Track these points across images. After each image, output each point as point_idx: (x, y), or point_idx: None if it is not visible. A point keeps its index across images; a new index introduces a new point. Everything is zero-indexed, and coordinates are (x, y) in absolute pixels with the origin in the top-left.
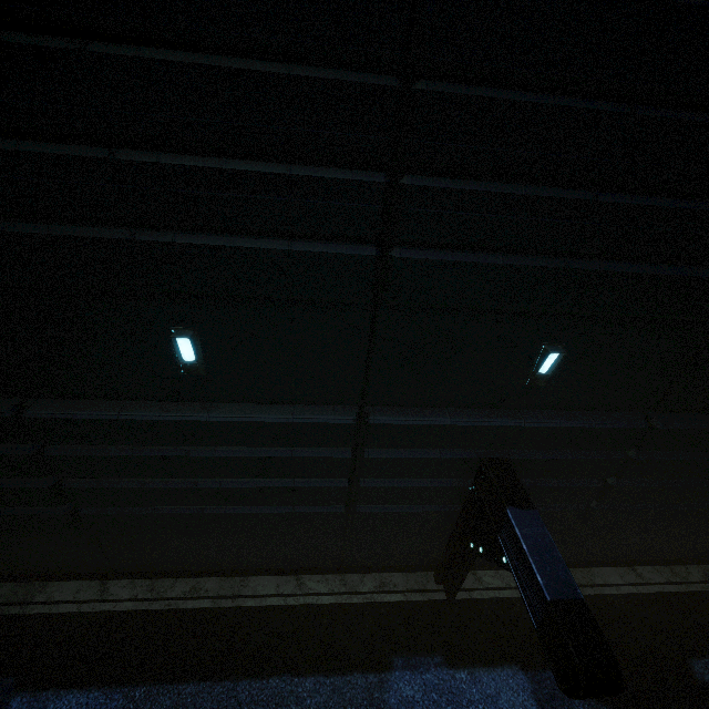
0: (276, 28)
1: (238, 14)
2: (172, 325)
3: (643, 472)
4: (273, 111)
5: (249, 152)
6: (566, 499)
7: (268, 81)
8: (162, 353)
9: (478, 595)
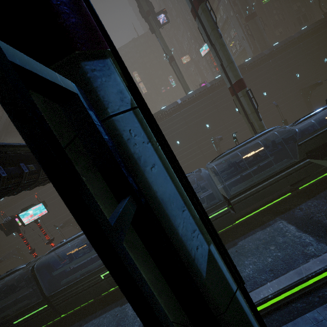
0: (325, 34)
1: (323, 34)
2: (323, 59)
3: None
4: (326, 38)
5: (325, 42)
6: None
7: (326, 36)
8: (323, 62)
9: None
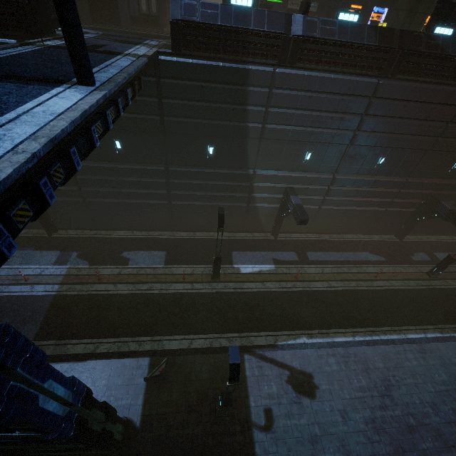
0: None
1: None
2: None
3: (86, 184)
4: None
5: None
6: (68, 195)
7: None
8: None
9: (62, 236)
